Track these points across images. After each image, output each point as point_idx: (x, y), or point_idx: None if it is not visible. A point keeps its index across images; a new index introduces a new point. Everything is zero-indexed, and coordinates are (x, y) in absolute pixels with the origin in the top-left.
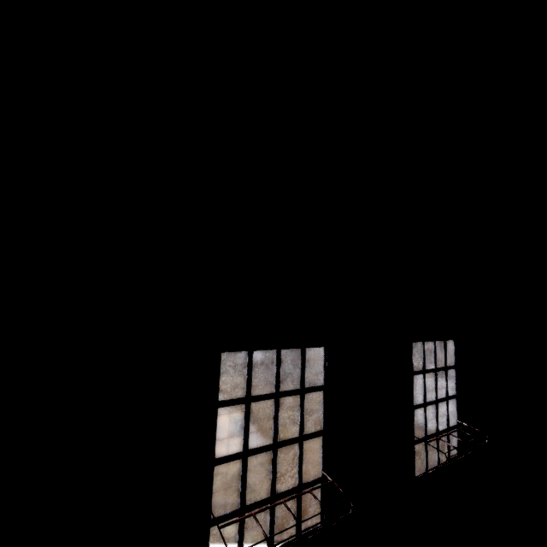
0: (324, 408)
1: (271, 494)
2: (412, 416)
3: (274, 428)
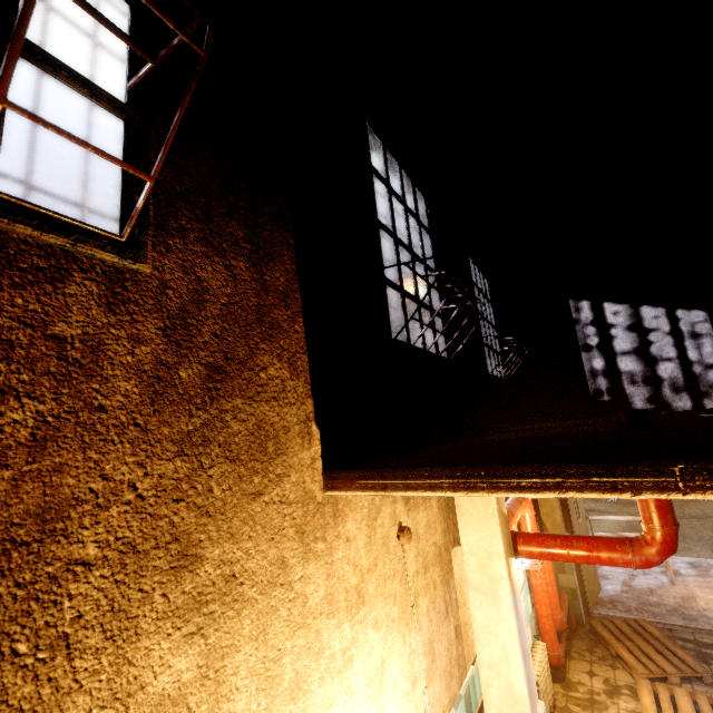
0: (433, 250)
1: (416, 294)
2: (478, 316)
3: (408, 233)
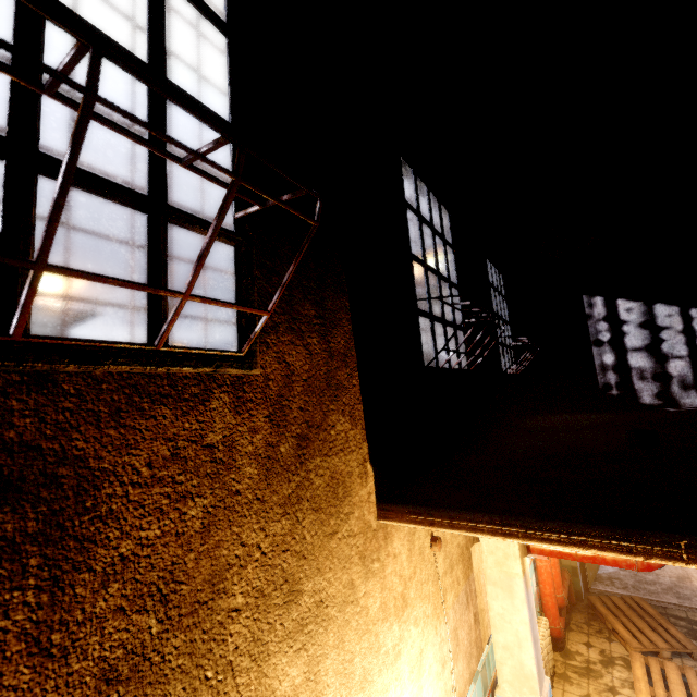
0: (456, 265)
1: (442, 316)
2: (494, 317)
3: (436, 256)
